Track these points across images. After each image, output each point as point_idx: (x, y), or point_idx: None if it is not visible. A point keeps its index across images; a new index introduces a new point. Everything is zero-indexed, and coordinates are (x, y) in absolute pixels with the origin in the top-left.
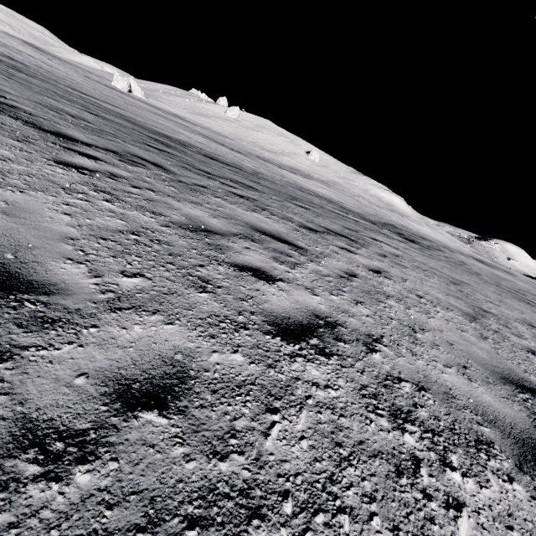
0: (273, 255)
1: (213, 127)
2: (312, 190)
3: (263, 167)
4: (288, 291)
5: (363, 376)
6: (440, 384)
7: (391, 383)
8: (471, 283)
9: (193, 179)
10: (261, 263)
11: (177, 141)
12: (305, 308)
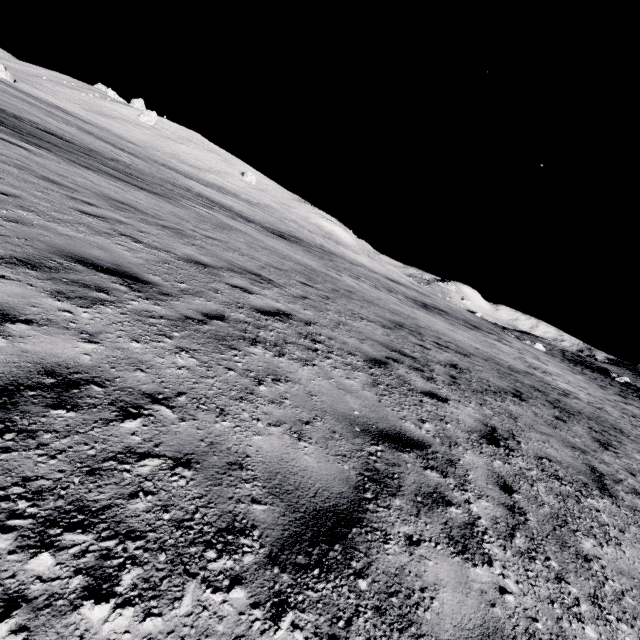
0: None
1: (117, 130)
2: (207, 196)
3: (150, 168)
4: None
5: None
6: (36, 171)
7: None
8: (274, 244)
9: None
10: None
11: (12, 114)
12: None
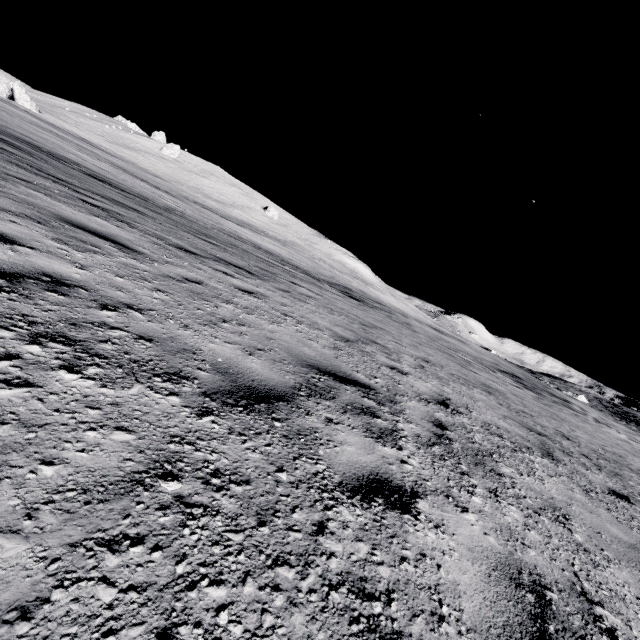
0: (60, 237)
1: (142, 163)
2: (255, 242)
3: (193, 211)
4: (26, 254)
5: (43, 312)
6: (187, 345)
7: (91, 326)
8: (393, 331)
9: (14, 172)
10: (16, 233)
11: (50, 153)
12: (34, 267)
